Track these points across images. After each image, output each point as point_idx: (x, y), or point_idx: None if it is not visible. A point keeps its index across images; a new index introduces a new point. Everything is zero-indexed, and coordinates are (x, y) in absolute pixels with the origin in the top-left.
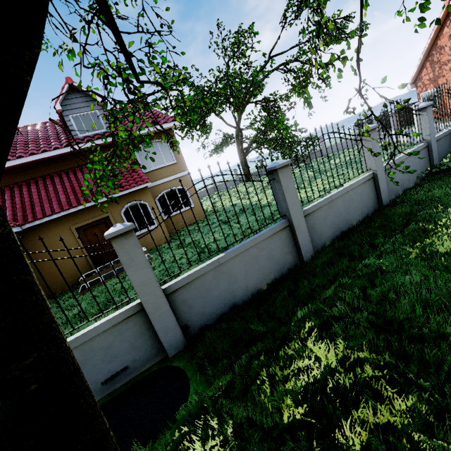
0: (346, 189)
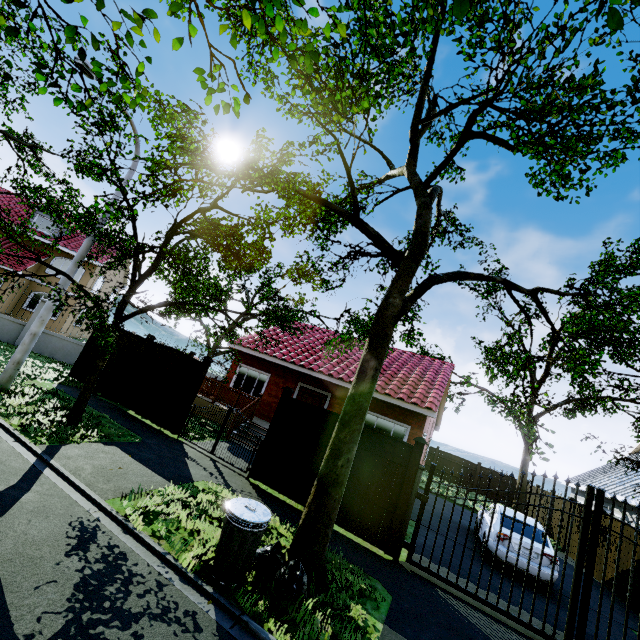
0: None
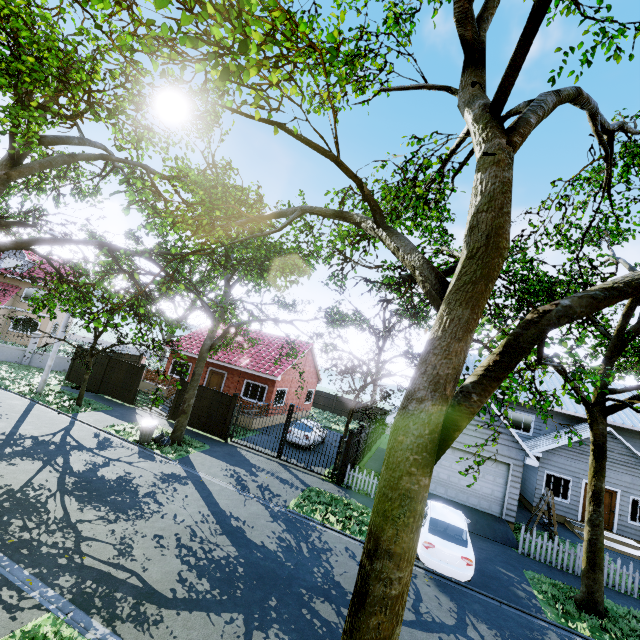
0: (4, 345)
